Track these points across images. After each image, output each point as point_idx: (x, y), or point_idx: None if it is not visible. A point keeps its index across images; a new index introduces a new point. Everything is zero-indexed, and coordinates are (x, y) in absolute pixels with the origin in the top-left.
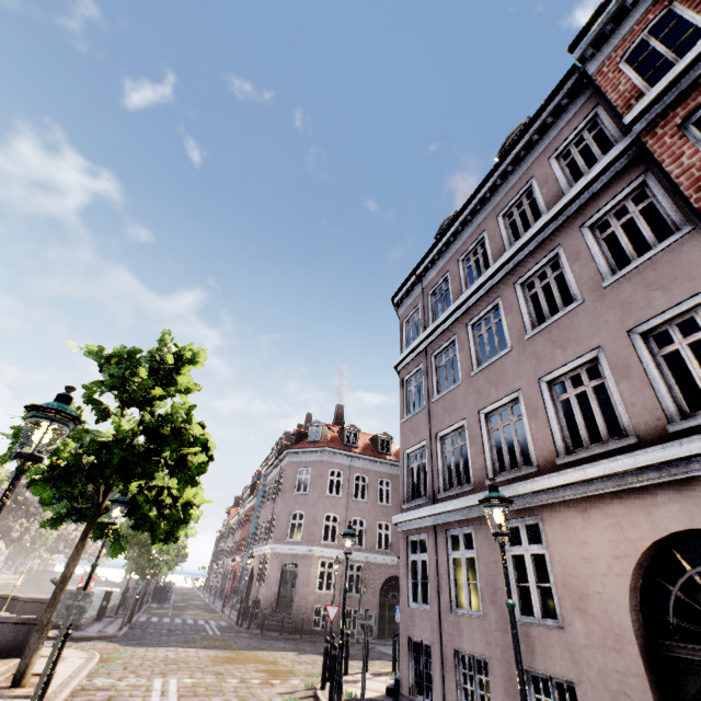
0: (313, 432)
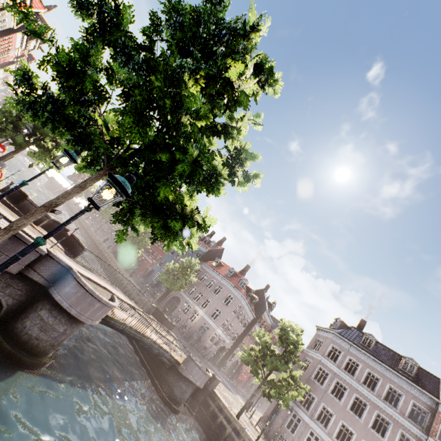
0: (243, 282)
